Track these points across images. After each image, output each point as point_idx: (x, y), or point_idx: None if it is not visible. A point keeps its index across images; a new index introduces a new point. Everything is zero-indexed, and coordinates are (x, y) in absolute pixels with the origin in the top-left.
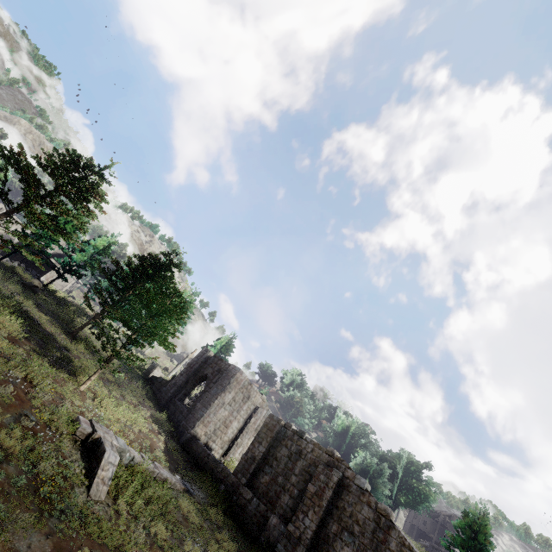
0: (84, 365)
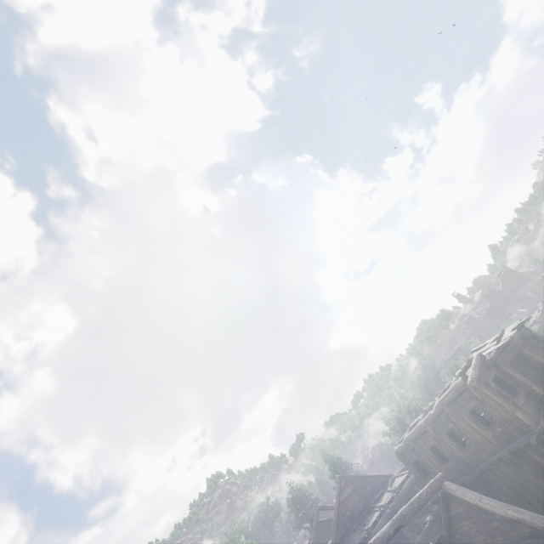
0: None
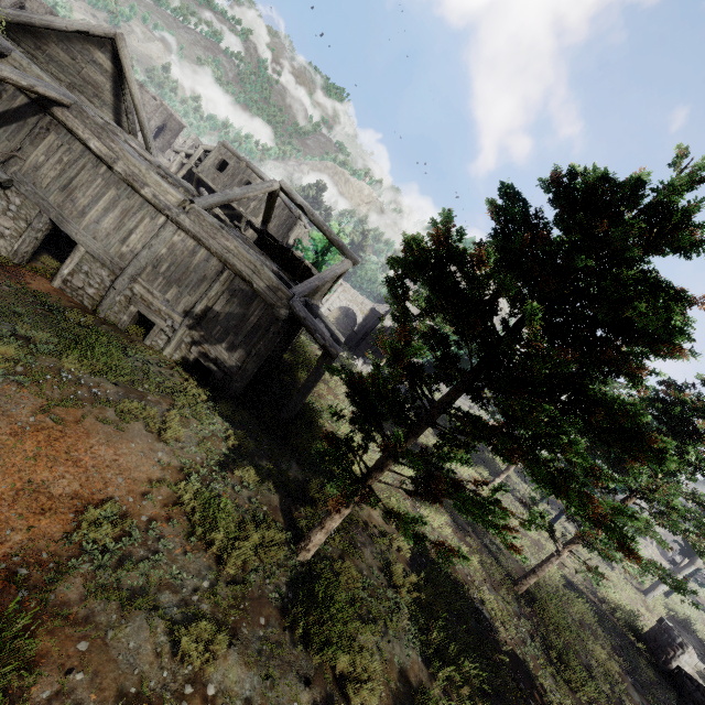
0: None
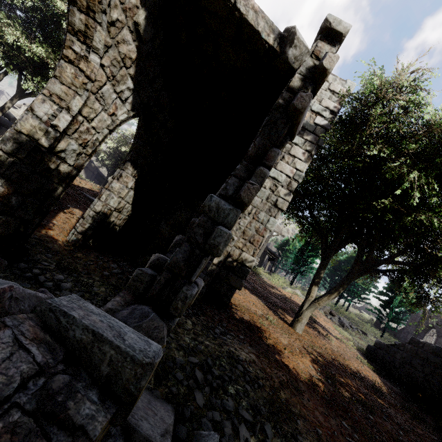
0: (363, 325)
